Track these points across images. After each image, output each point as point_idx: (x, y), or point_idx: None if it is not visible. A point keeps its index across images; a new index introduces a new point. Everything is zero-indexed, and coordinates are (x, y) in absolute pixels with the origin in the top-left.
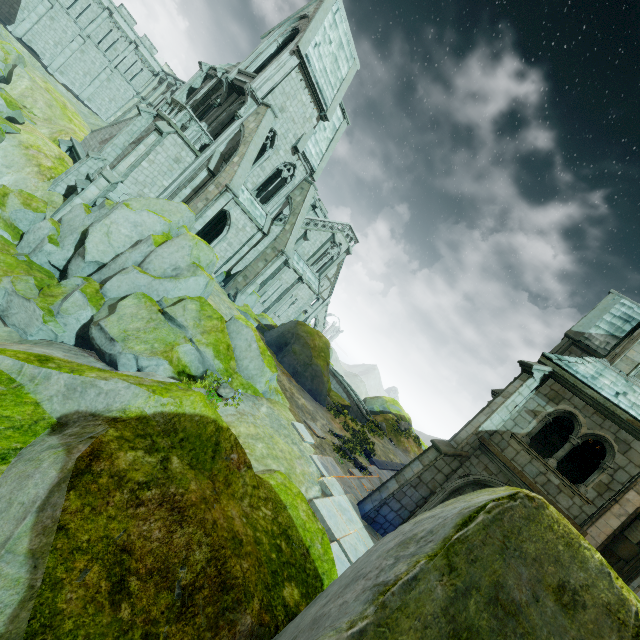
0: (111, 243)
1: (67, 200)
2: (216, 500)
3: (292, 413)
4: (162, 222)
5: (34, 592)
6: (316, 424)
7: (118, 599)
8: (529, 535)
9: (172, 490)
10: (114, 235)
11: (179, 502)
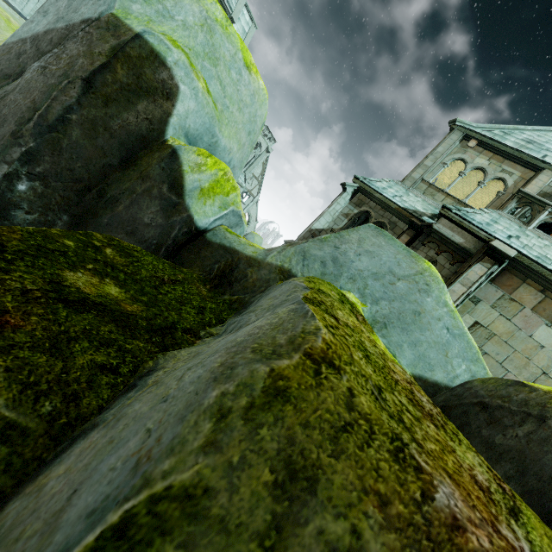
0: None
1: None
2: None
3: None
4: None
5: None
6: None
7: None
8: None
9: None
10: None
11: None
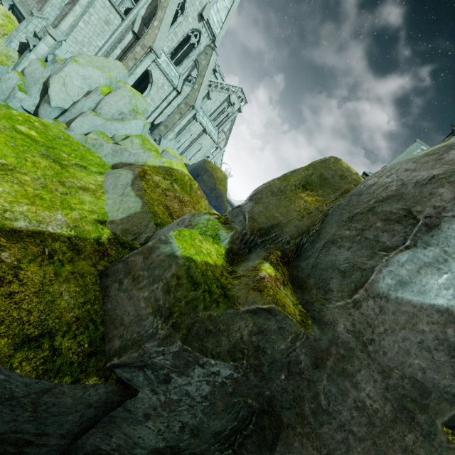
0: (68, 92)
1: (22, 55)
2: (195, 204)
3: None
4: (104, 76)
5: (146, 203)
6: None
7: (171, 218)
8: (334, 165)
9: (177, 195)
10: (69, 86)
11: (182, 199)
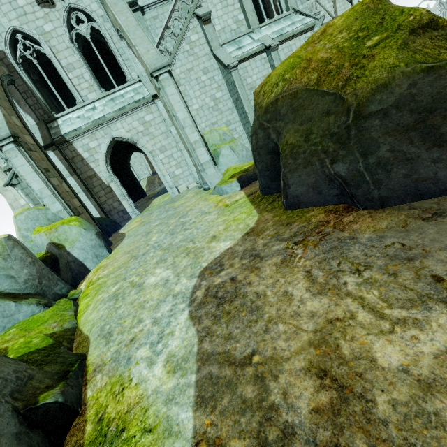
0: None
1: None
2: None
3: None
4: None
5: None
6: None
7: None
8: None
9: None
10: None
11: None
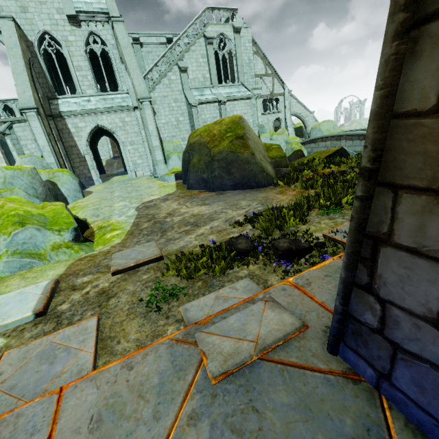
0: None
1: None
2: None
3: (76, 264)
4: None
5: None
6: (192, 233)
7: None
8: None
9: None
10: None
11: None
